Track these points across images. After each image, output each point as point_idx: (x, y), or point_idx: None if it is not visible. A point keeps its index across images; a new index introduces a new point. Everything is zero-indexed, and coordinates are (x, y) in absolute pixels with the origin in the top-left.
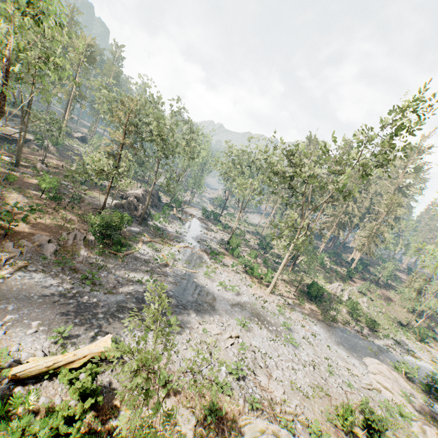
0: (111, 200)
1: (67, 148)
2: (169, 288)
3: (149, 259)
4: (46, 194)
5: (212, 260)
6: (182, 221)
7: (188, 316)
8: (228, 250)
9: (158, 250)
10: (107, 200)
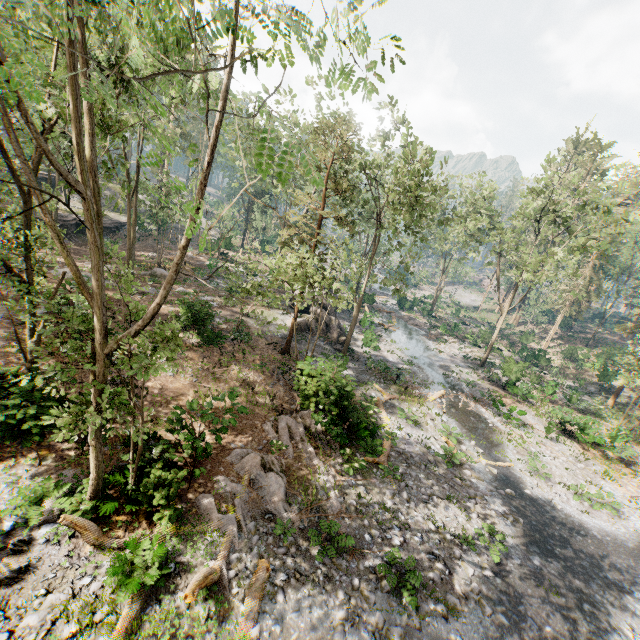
0: (284, 318)
1: (175, 226)
2: (516, 539)
3: (423, 454)
4: (199, 334)
5: (500, 418)
6: (390, 331)
7: (624, 639)
8: (493, 380)
9: (417, 420)
10: (278, 320)
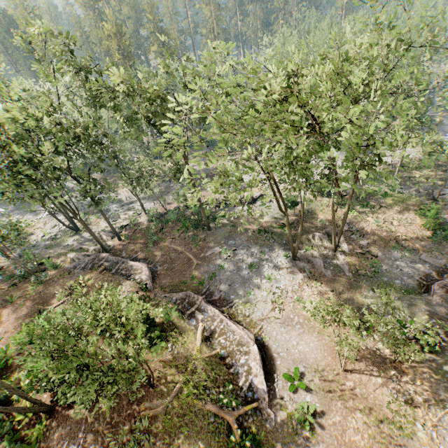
0: None
1: None
2: None
3: None
4: None
5: None
6: None
7: None
8: None
9: None
10: None
